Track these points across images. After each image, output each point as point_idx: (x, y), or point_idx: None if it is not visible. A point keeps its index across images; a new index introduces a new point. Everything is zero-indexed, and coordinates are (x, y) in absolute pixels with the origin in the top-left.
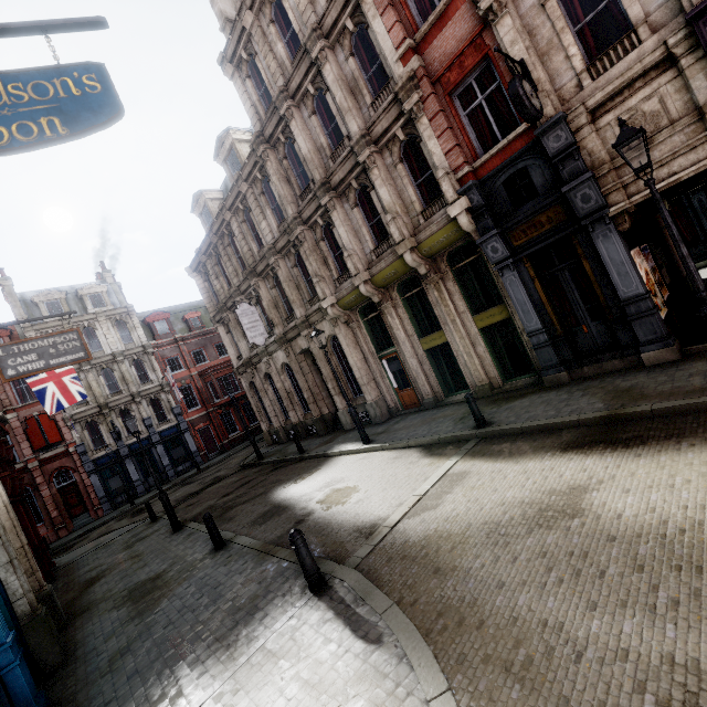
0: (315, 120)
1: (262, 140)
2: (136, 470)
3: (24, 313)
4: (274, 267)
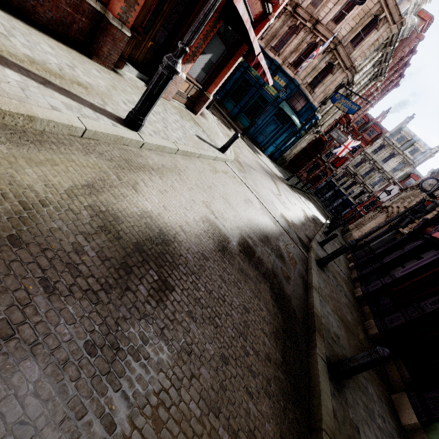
0: None
1: None
2: (330, 195)
3: (393, 132)
4: None
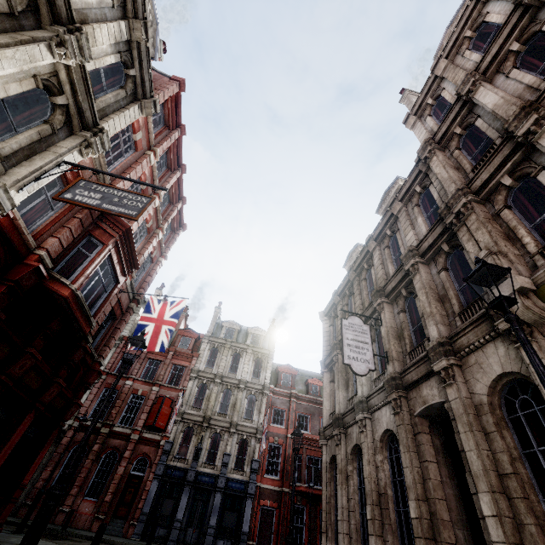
0: (516, 71)
1: (431, 143)
2: (186, 506)
3: (213, 330)
4: (410, 283)
